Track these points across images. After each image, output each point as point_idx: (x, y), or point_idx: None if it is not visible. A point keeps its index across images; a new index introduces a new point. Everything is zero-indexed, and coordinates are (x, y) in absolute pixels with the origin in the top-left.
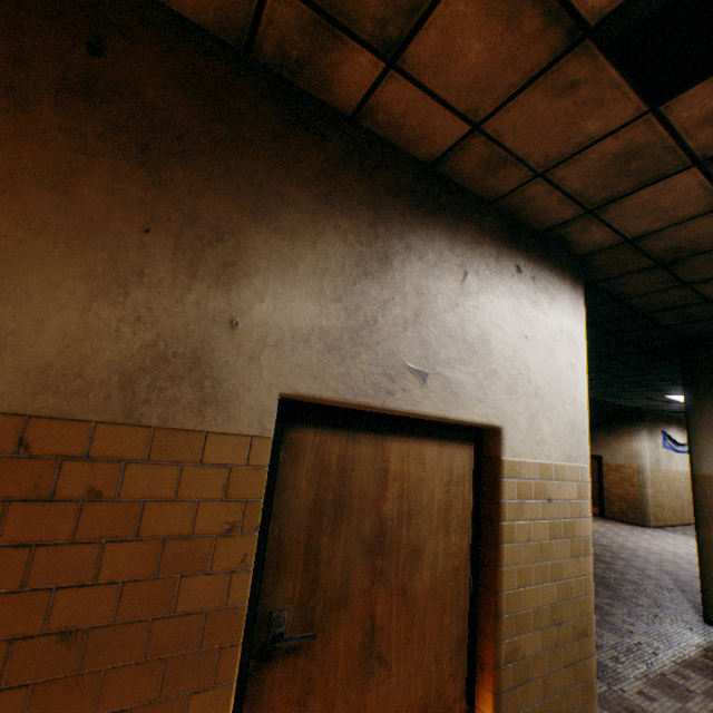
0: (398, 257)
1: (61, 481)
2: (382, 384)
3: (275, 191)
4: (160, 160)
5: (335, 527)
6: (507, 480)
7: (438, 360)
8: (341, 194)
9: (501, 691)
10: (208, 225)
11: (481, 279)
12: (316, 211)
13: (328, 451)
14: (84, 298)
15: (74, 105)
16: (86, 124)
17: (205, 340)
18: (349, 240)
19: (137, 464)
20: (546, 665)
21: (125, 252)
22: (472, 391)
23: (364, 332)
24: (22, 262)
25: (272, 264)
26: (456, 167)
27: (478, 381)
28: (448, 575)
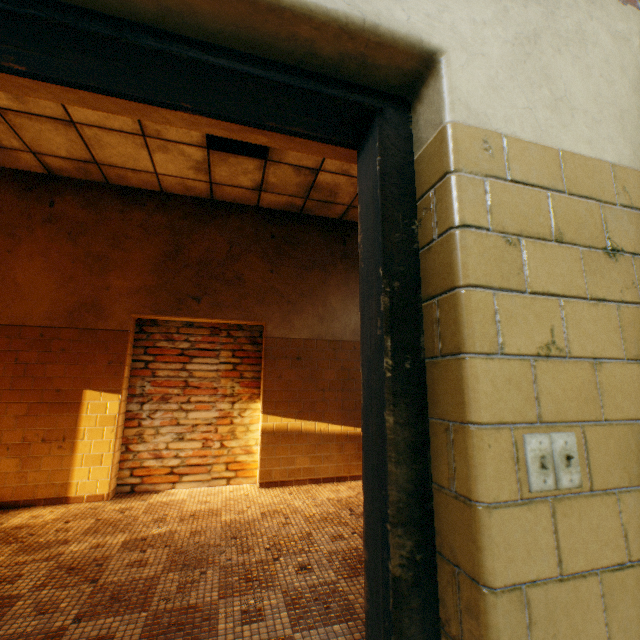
0: None
1: None
2: None
3: None
4: None
5: None
6: None
7: None
8: None
9: None
10: None
11: None
12: None
13: None
14: (357, 311)
15: (344, 262)
16: (347, 266)
17: None
18: None
19: None
20: None
21: None
22: None
23: None
24: (344, 305)
25: None
26: None
27: None
28: None
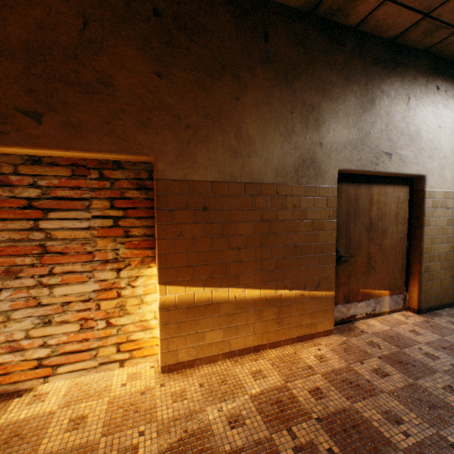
0: (377, 99)
1: (286, 203)
2: (373, 161)
3: (328, 81)
4: (291, 81)
5: (354, 221)
6: (427, 200)
7: (396, 147)
8: (352, 73)
9: (422, 281)
10: (308, 105)
11: (417, 99)
12: (343, 85)
13: (350, 192)
14: (280, 143)
15: (265, 68)
16: (269, 74)
17: (314, 152)
18: (357, 96)
19: (302, 197)
20: (441, 275)
21: (288, 123)
22: (411, 159)
23: (365, 139)
24: (265, 134)
25: (330, 116)
26: (407, 37)
27: (414, 154)
28: (397, 241)
